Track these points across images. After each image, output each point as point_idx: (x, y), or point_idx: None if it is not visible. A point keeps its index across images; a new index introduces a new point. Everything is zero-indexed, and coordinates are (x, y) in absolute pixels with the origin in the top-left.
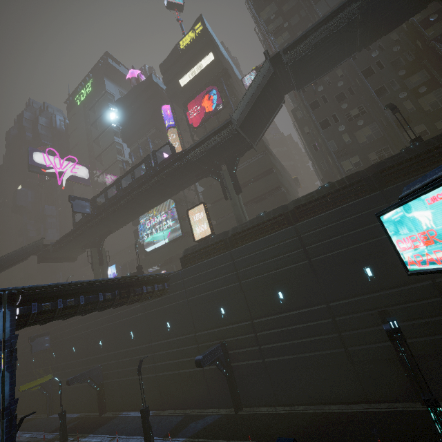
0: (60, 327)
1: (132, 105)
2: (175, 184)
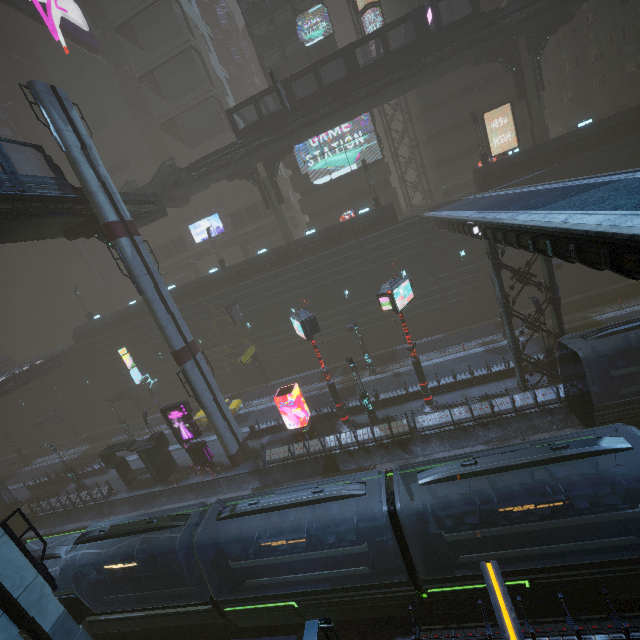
0: (254, 290)
1: None
2: (443, 68)
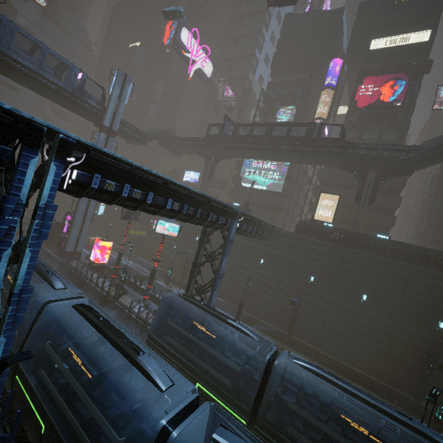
0: None
1: (301, 31)
2: (318, 159)
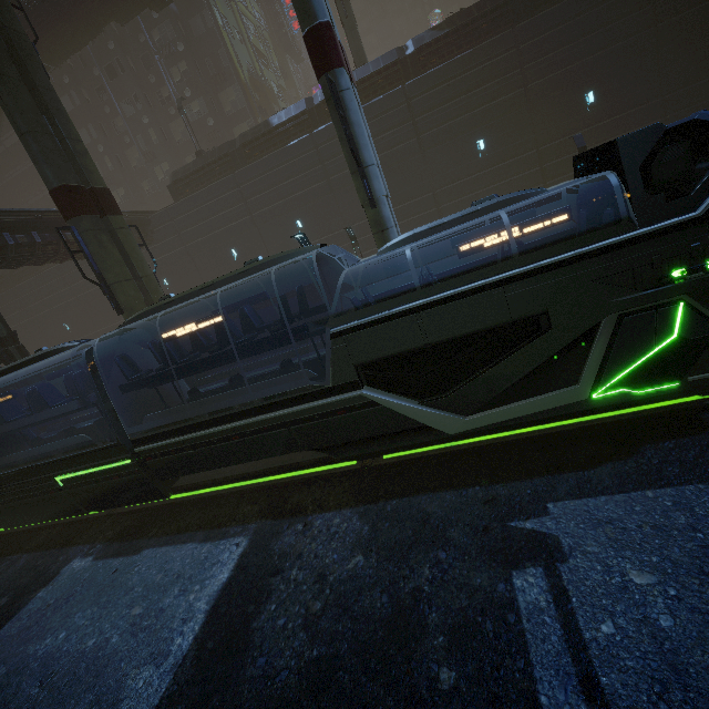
0: None
1: None
2: None
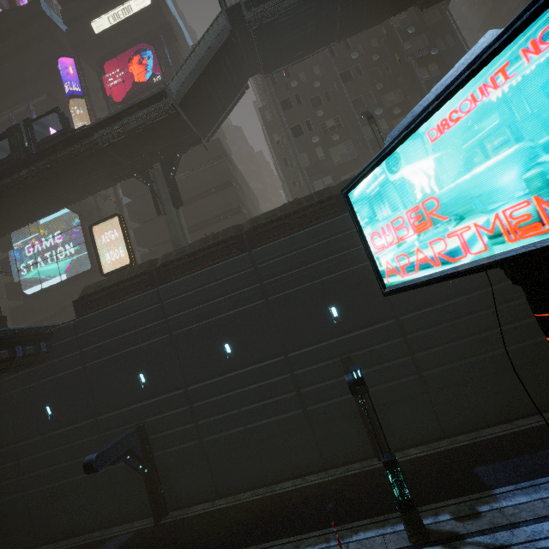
0: None
1: (0, 44)
2: (73, 182)
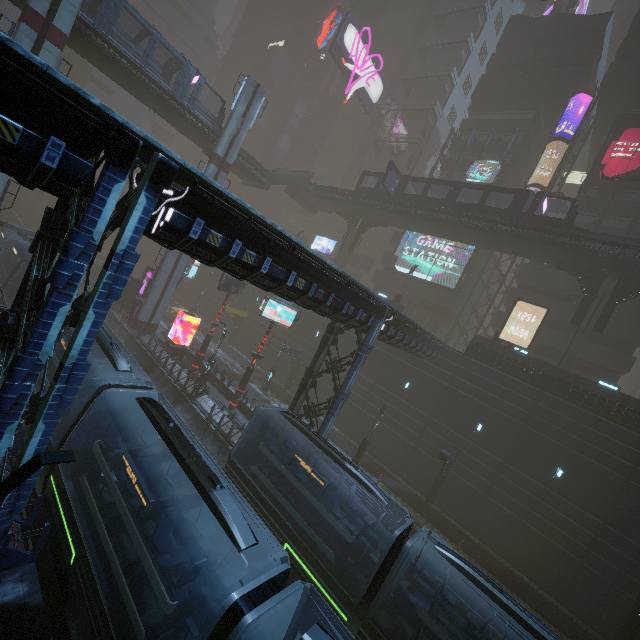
0: None
1: (532, 45)
2: (523, 248)
